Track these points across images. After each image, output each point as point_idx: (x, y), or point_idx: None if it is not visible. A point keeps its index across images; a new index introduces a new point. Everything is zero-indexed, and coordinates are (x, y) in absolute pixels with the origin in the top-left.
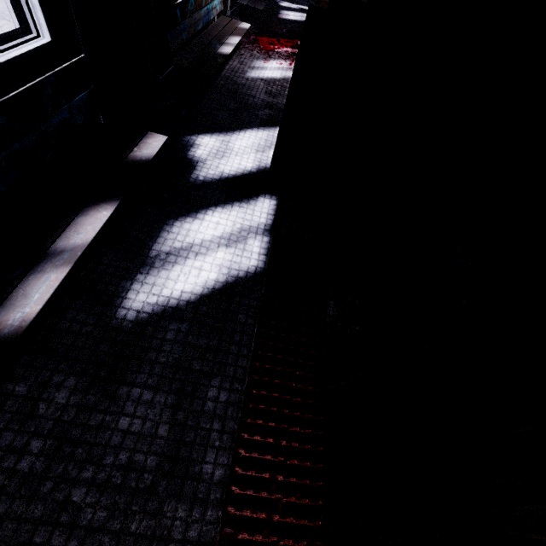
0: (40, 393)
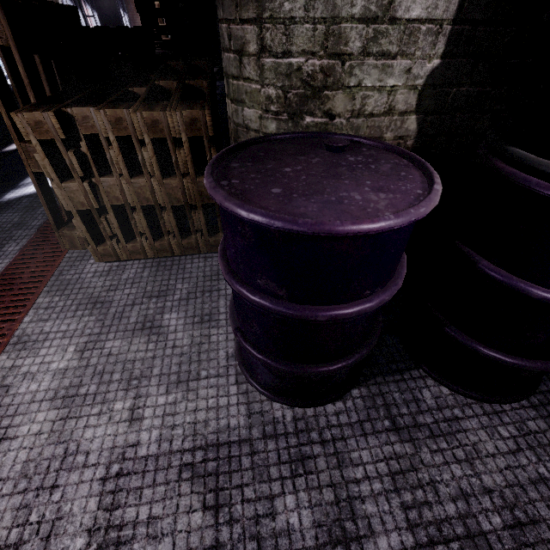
0: None
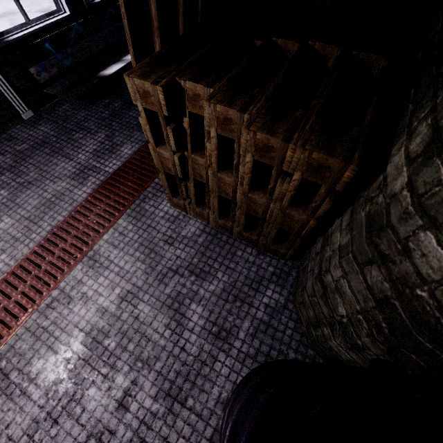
0: (111, 103)
